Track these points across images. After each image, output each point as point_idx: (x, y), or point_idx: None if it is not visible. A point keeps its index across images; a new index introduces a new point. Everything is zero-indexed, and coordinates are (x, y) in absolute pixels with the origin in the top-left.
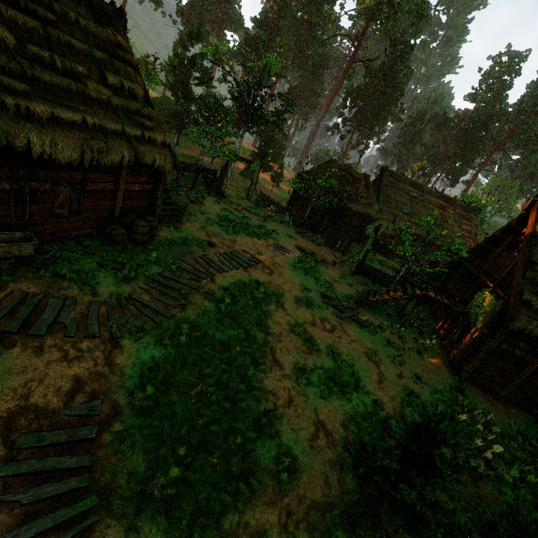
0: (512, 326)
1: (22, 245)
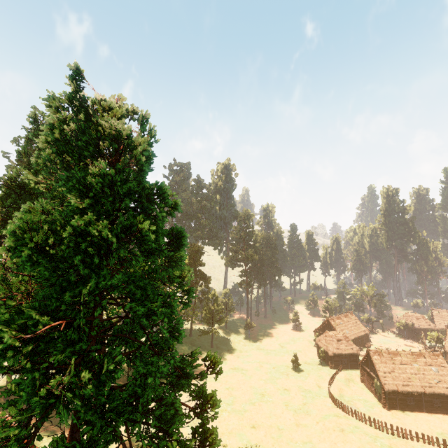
0: (446, 351)
1: (361, 348)
